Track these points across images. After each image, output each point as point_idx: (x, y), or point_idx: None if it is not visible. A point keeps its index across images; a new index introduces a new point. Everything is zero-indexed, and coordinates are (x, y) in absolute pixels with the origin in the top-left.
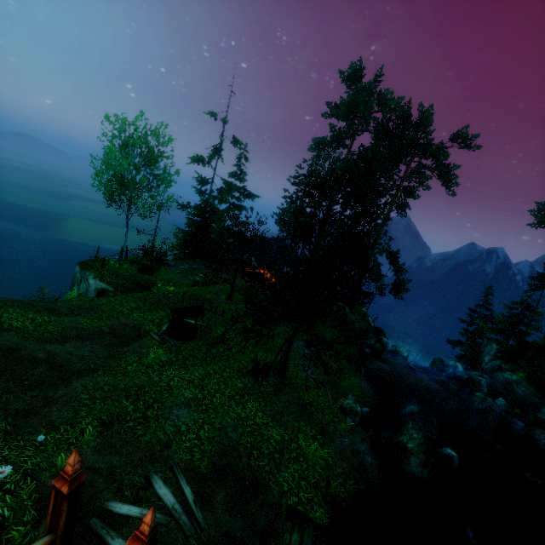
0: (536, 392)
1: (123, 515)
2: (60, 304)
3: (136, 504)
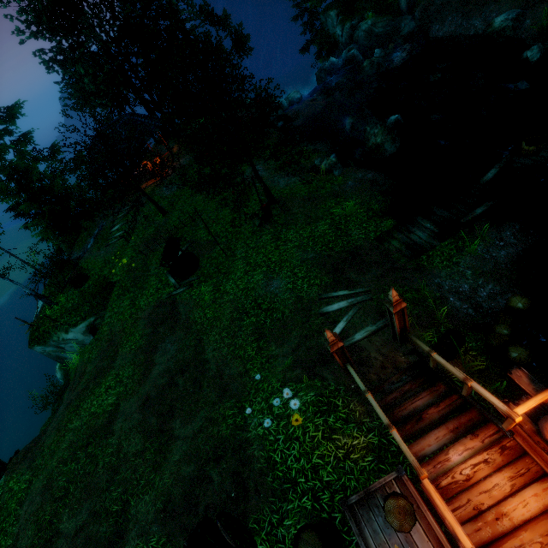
0: (389, 18)
1: (341, 332)
2: (90, 368)
3: (337, 324)
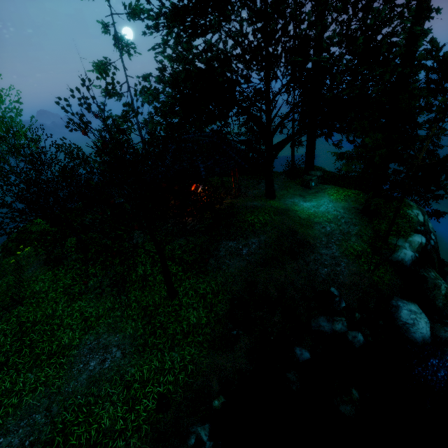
0: None
1: None
2: None
3: None
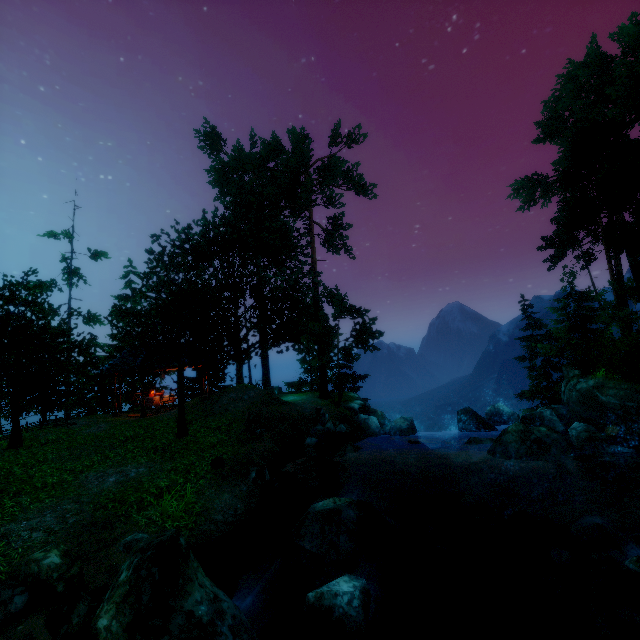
0: (633, 387)
1: None
2: None
3: None
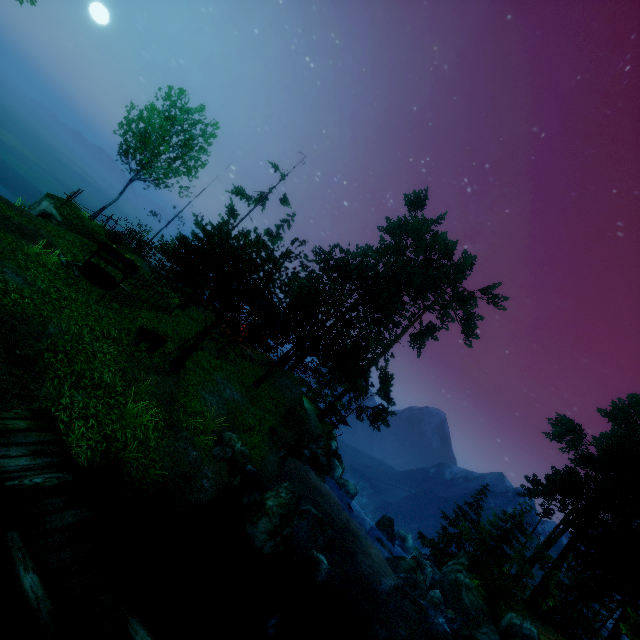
0: (484, 607)
1: None
2: None
3: None
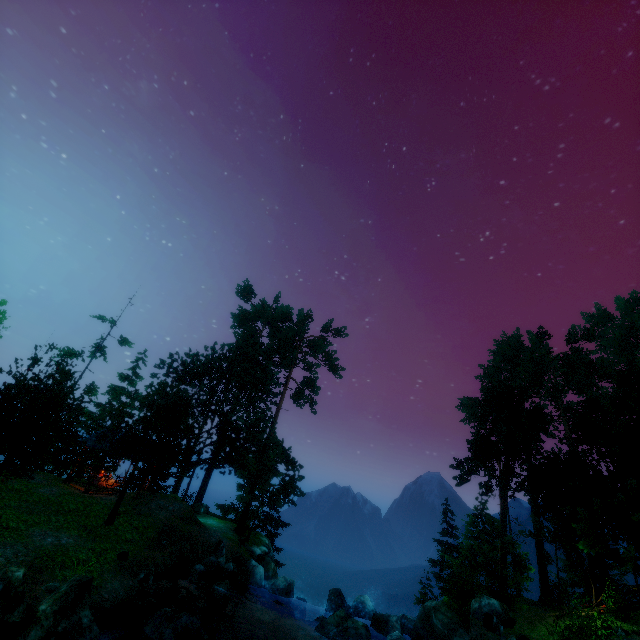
0: (454, 617)
1: None
2: None
3: None
